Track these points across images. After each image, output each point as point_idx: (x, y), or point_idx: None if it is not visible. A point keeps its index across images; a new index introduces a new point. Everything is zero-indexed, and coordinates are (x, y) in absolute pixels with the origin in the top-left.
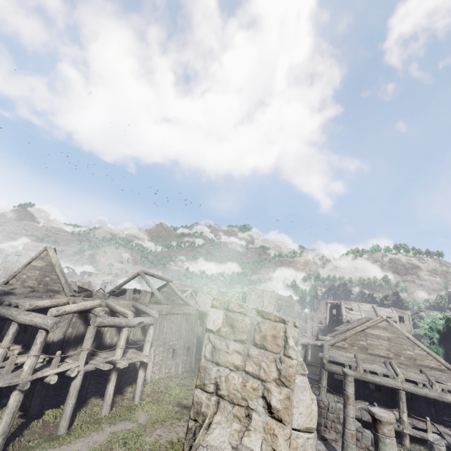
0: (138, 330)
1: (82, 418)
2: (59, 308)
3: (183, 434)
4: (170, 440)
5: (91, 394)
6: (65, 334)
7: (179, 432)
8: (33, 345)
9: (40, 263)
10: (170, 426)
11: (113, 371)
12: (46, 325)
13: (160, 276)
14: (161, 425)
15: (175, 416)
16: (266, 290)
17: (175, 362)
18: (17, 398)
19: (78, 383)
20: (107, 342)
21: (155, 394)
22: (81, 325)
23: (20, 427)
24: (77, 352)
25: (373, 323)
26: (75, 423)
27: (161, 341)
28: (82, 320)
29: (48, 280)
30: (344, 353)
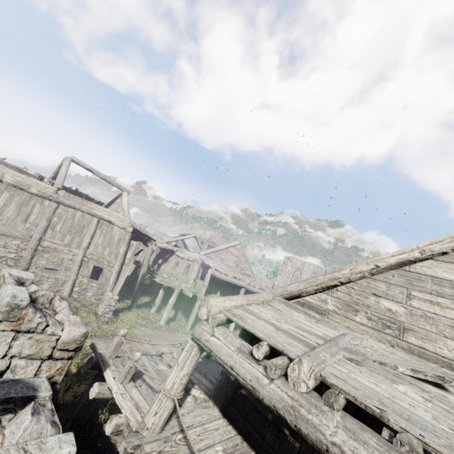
0: None
1: None
2: None
3: None
4: None
5: None
6: None
7: None
8: None
9: None
10: None
11: None
12: None
13: (106, 176)
14: None
15: None
16: (308, 262)
17: (52, 276)
18: None
19: None
20: None
21: None
22: None
23: None
24: None
25: (453, 242)
26: None
27: (18, 231)
28: None
29: None
30: (313, 323)
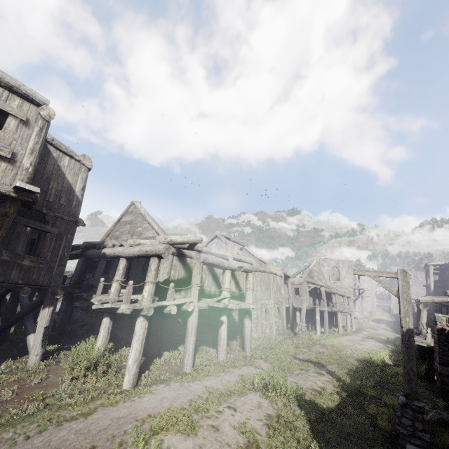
0: (232, 283)
1: (200, 361)
2: (165, 236)
3: (322, 384)
4: (312, 387)
5: (199, 343)
6: (168, 275)
7: (316, 381)
8: (148, 272)
9: (129, 217)
10: (300, 375)
11: (223, 315)
12: (158, 250)
13: (235, 239)
14: (290, 373)
15: (300, 367)
16: (341, 260)
17: (268, 322)
18: (142, 325)
19: (195, 320)
20: (206, 291)
21: (262, 348)
22: (181, 269)
23: (144, 363)
24: (182, 297)
25: None
26: (195, 364)
27: (254, 298)
28: (181, 264)
29: (141, 230)
30: None
